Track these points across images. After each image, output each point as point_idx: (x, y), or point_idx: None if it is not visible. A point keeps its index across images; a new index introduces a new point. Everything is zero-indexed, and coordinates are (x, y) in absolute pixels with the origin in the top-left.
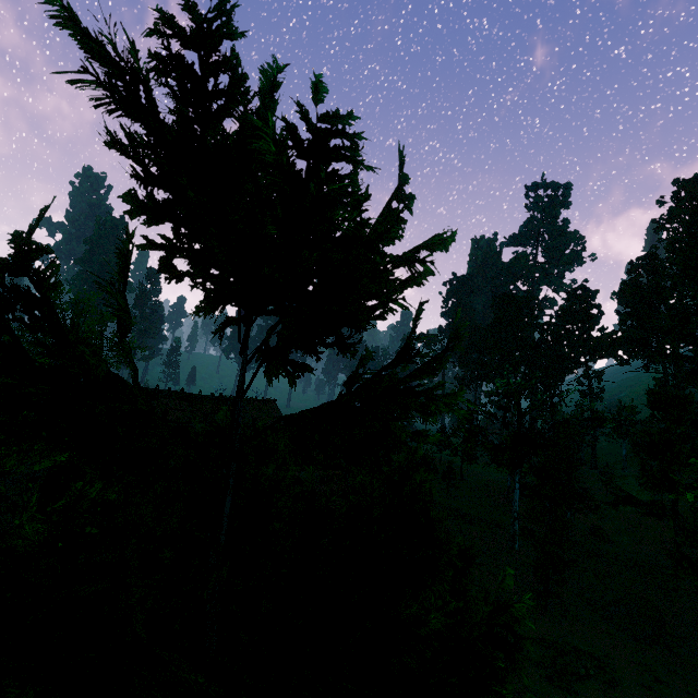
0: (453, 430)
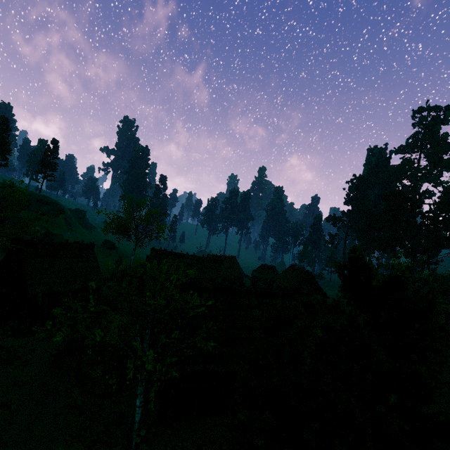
0: None
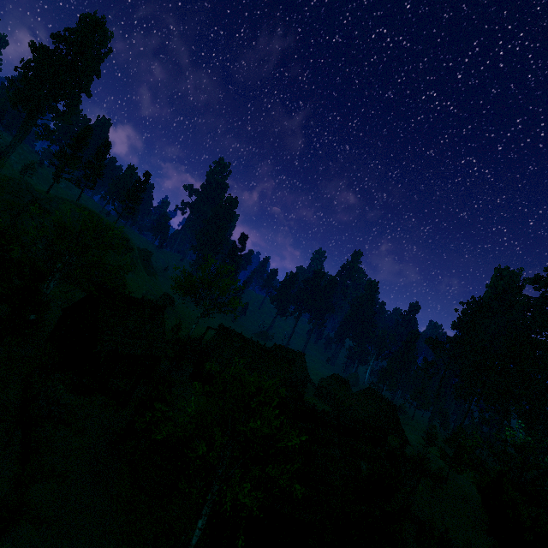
0: (447, 438)
